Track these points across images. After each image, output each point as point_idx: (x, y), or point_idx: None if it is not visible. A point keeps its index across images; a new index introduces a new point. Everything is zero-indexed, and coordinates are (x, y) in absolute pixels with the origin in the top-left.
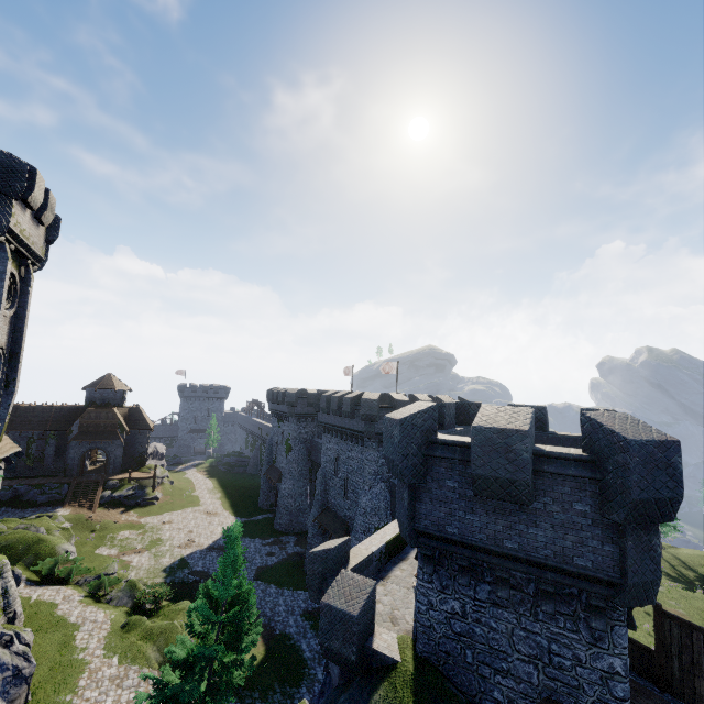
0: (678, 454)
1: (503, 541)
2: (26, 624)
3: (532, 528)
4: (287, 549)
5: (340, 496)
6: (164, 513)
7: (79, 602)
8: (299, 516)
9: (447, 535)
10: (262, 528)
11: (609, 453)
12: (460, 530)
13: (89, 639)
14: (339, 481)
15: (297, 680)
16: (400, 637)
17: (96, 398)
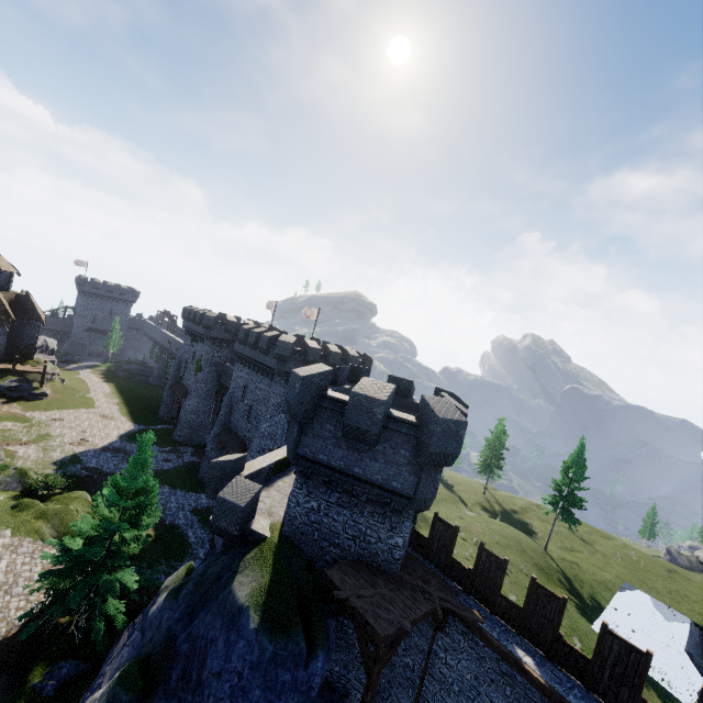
0: (464, 430)
1: (353, 468)
2: None
3: (373, 462)
4: (184, 458)
5: (243, 419)
6: (53, 410)
7: None
8: (200, 431)
9: (319, 460)
10: (160, 437)
11: (428, 423)
12: (328, 458)
13: None
14: (244, 406)
15: (181, 557)
16: (273, 523)
17: None
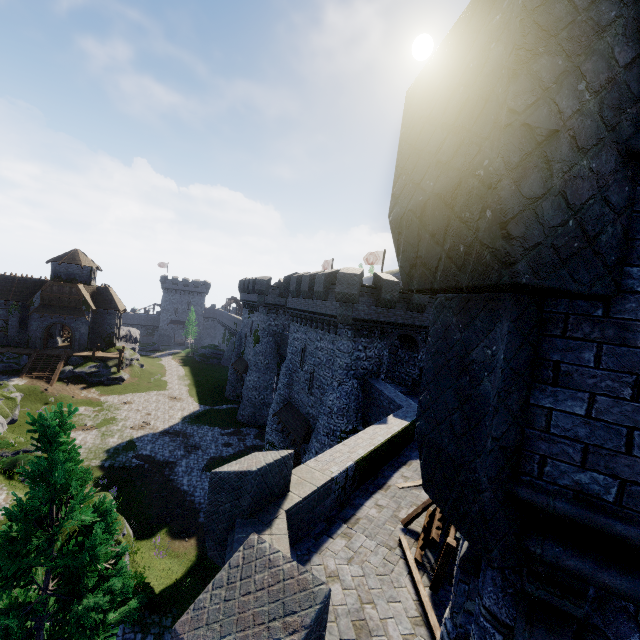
0: None
1: None
2: None
3: None
4: (246, 441)
5: (304, 392)
6: (127, 393)
7: None
8: (263, 409)
9: None
10: (224, 417)
11: None
12: None
13: None
14: (304, 374)
15: None
16: None
17: (61, 273)
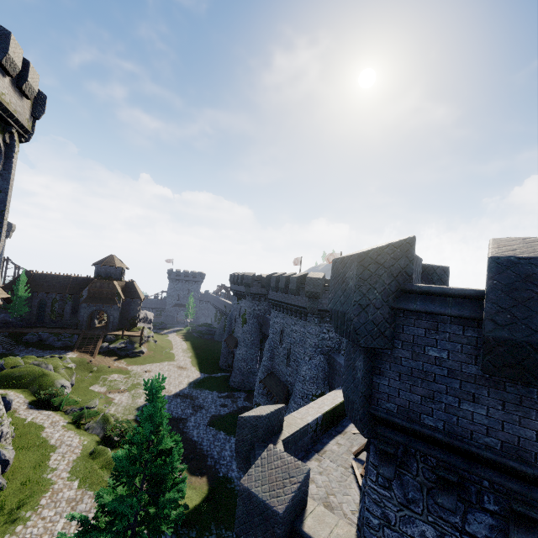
0: None
1: (536, 457)
2: (16, 441)
3: None
4: (238, 403)
5: (283, 364)
6: (146, 363)
7: (62, 427)
8: (250, 377)
9: (424, 429)
10: (219, 383)
11: None
12: (448, 425)
13: (61, 461)
14: (283, 350)
15: (232, 523)
16: None
17: (101, 272)
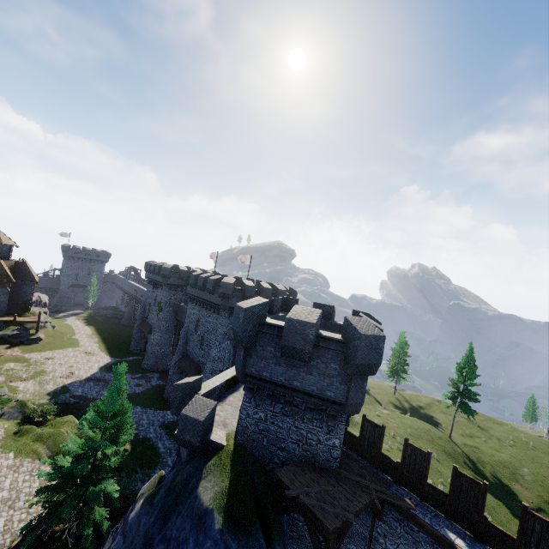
0: (383, 343)
1: (292, 381)
2: None
3: (309, 375)
4: (152, 382)
5: (197, 348)
6: (46, 350)
7: None
8: (163, 359)
9: (263, 377)
10: (132, 366)
11: (352, 339)
12: (270, 375)
13: None
14: (197, 337)
15: (153, 465)
16: (228, 433)
17: None
